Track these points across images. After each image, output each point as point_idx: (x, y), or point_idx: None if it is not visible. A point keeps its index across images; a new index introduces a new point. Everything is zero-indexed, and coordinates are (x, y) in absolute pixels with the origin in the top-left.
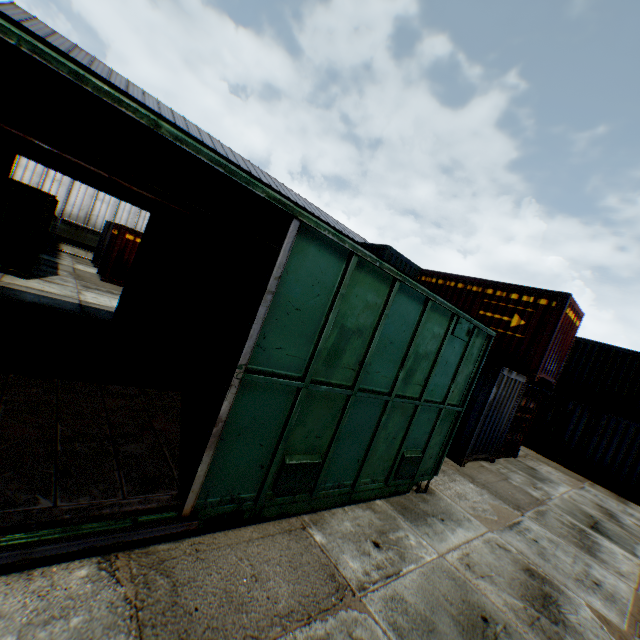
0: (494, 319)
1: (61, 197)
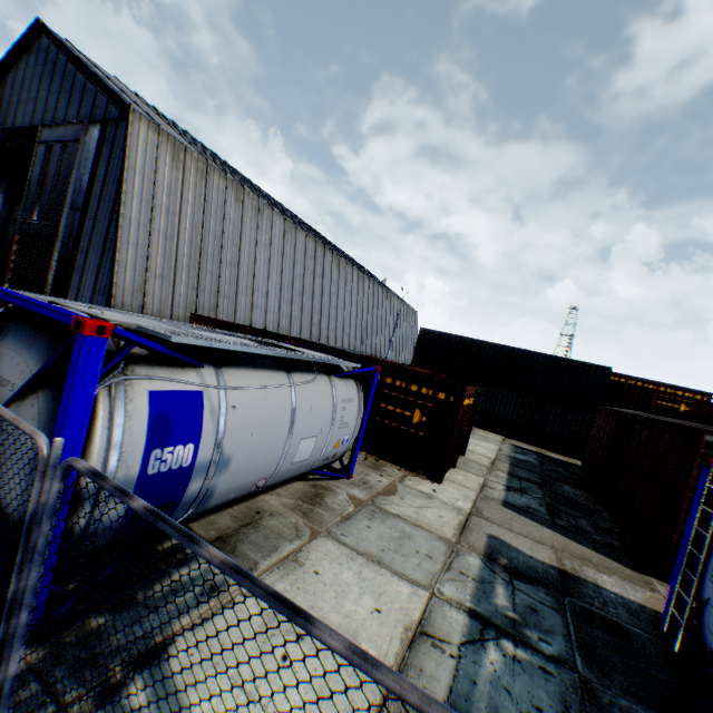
0: (667, 406)
1: (230, 314)
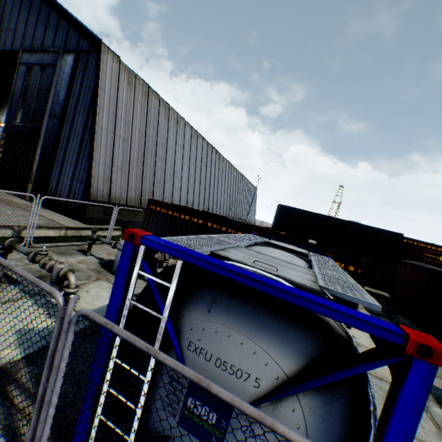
0: (431, 257)
1: (160, 194)
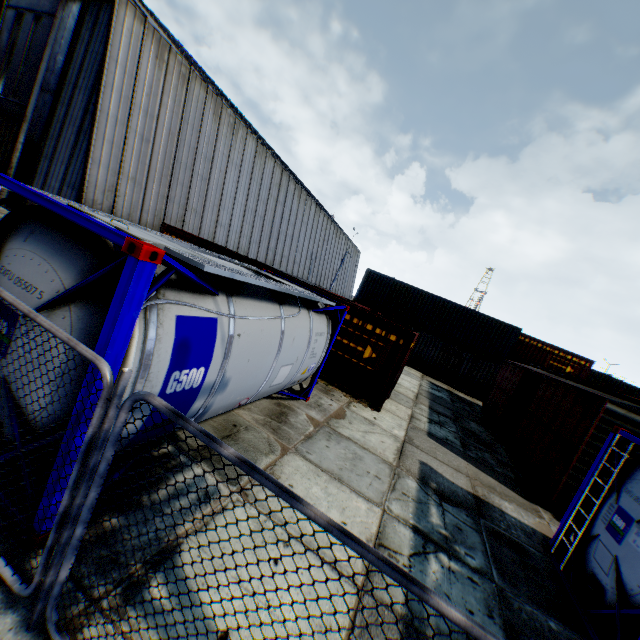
0: (557, 367)
1: (196, 228)
